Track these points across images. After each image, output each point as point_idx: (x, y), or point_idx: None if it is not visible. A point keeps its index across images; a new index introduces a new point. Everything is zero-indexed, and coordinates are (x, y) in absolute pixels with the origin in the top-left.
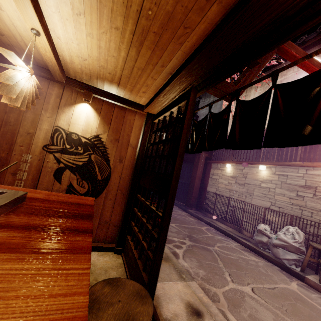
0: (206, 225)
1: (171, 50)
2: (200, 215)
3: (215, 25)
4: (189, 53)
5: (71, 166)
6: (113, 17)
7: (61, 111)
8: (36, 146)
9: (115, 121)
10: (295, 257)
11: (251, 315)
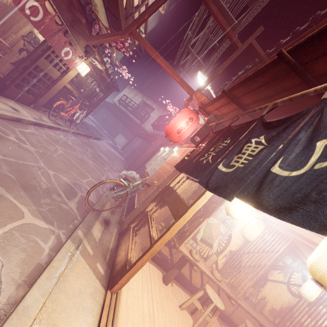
0: (116, 173)
1: None
2: None
3: None
4: None
5: (28, 51)
6: None
7: None
8: (19, 34)
9: None
10: None
11: (41, 140)
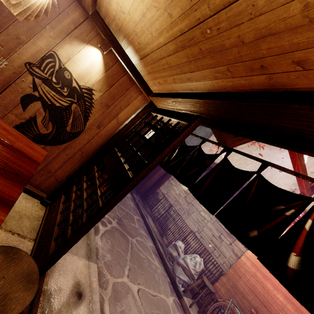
0: (140, 216)
1: (204, 74)
2: (140, 205)
3: (252, 90)
4: (217, 89)
5: (46, 101)
6: (173, 3)
7: (69, 41)
8: (19, 57)
9: (117, 87)
10: (186, 279)
11: (123, 312)
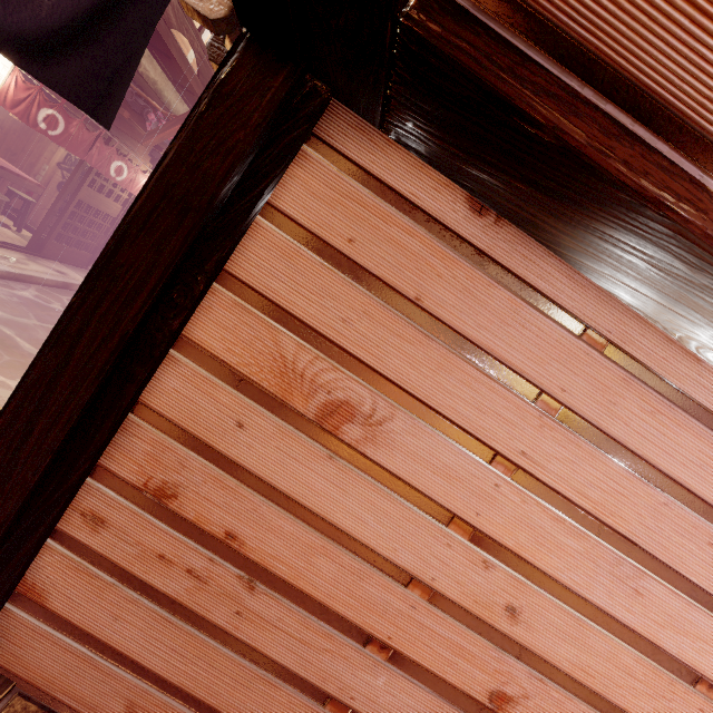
0: None
1: None
2: None
3: None
4: None
5: None
6: None
7: None
8: (54, 162)
9: None
10: None
11: None
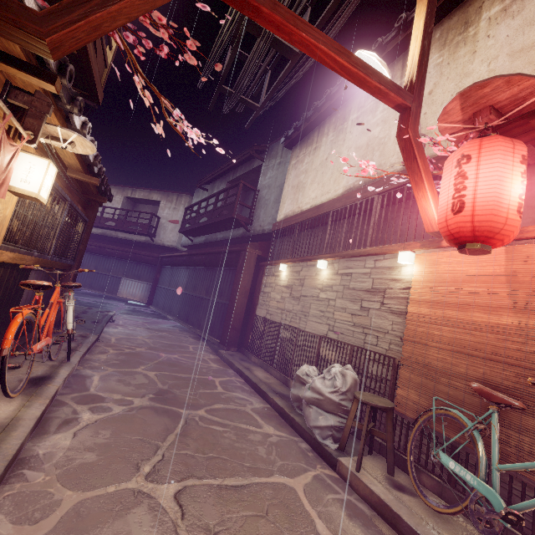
0: (233, 376)
1: None
2: (235, 359)
3: None
4: None
5: None
6: None
7: None
8: None
9: None
10: (333, 421)
11: None
